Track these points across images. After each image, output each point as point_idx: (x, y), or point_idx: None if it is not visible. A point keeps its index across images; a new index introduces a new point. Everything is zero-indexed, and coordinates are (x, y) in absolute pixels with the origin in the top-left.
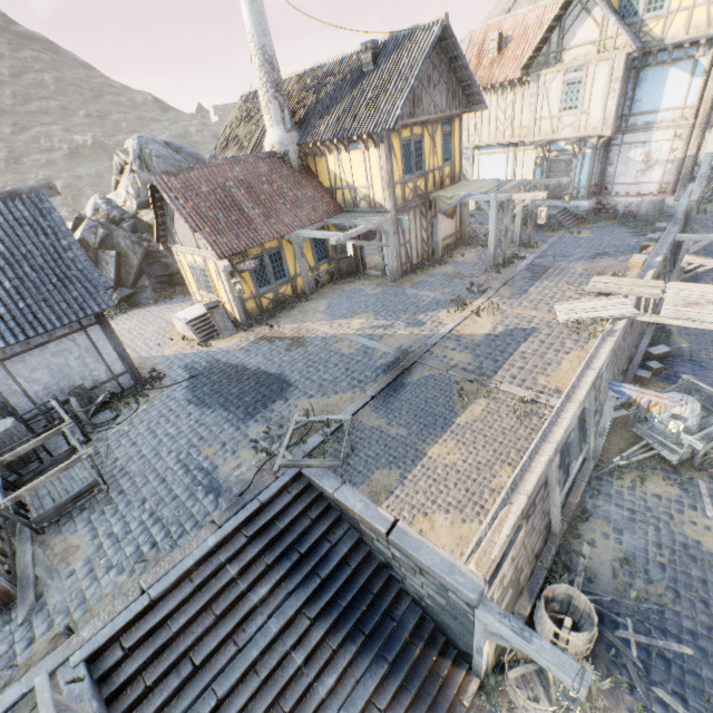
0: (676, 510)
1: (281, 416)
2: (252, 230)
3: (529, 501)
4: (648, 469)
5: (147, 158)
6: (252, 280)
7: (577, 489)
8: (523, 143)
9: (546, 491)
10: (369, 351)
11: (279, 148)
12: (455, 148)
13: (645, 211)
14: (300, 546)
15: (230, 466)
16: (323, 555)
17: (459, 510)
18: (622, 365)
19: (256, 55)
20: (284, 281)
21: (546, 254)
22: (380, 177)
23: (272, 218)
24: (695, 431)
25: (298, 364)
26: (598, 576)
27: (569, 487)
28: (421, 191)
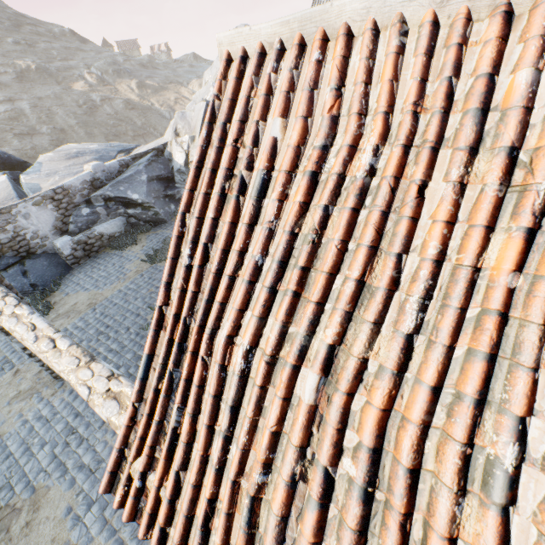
0: None
1: None
2: None
3: None
4: None
5: None
6: None
7: None
8: None
9: None
10: None
11: None
12: None
13: None
14: None
15: None
16: None
17: None
18: None
19: None
20: None
21: None
22: None
23: None
24: None
25: None
26: None
27: None
28: None
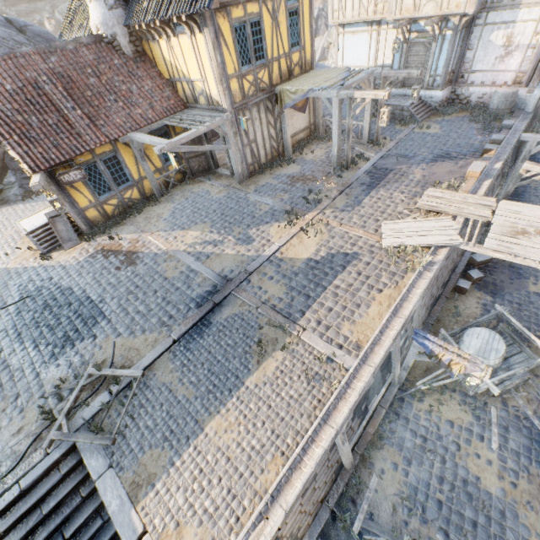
0: (464, 440)
1: (82, 360)
2: (75, 134)
3: (293, 507)
4: (448, 391)
5: None
6: (87, 188)
7: (377, 417)
8: (386, 20)
9: (333, 450)
10: (191, 275)
11: (104, 31)
12: (304, 30)
13: (496, 104)
14: (66, 529)
15: (11, 430)
16: (93, 534)
17: (212, 523)
18: (443, 280)
19: None
20: (128, 185)
21: (391, 154)
22: (211, 70)
23: (100, 119)
24: (496, 367)
25: (120, 289)
26: (379, 512)
27: (369, 418)
28: (265, 83)
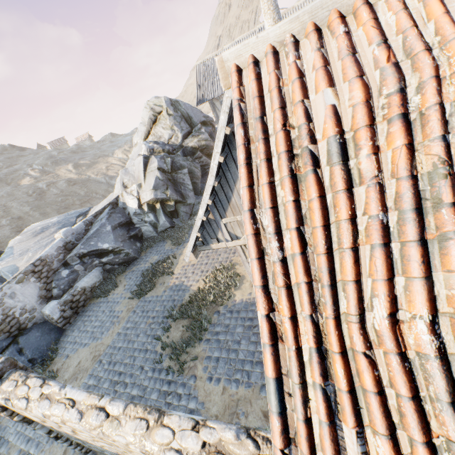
0: None
1: None
2: None
3: None
4: None
5: (176, 104)
6: None
7: None
8: None
9: None
10: None
11: None
12: None
13: None
14: None
15: None
16: None
17: None
18: None
19: (270, 3)
20: None
21: None
22: None
23: None
24: None
25: None
26: None
27: None
28: None
